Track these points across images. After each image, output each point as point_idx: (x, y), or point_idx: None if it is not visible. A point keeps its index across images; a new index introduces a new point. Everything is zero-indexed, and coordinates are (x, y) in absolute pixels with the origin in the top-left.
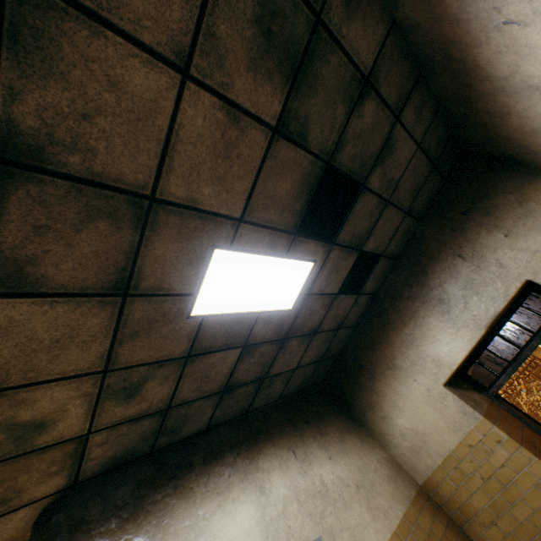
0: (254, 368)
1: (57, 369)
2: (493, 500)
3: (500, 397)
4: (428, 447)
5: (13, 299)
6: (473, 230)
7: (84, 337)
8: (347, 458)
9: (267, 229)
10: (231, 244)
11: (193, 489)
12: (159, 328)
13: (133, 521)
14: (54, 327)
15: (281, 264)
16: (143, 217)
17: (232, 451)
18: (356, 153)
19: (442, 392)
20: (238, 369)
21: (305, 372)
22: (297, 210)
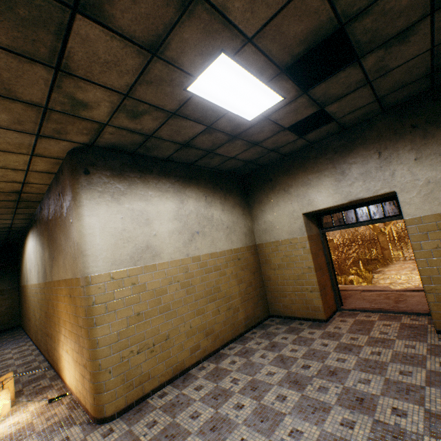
0: (208, 143)
1: (102, 80)
2: (281, 263)
3: (325, 236)
4: (272, 233)
5: (92, 23)
6: (404, 142)
7: (122, 69)
8: (231, 215)
9: (264, 57)
10: (234, 55)
11: (149, 182)
12: (165, 87)
13: (118, 178)
14: (108, 53)
15: (260, 87)
16: (186, 4)
17: (175, 178)
18: (372, 28)
19: (299, 216)
20: (198, 138)
21: (236, 163)
22: (294, 53)
